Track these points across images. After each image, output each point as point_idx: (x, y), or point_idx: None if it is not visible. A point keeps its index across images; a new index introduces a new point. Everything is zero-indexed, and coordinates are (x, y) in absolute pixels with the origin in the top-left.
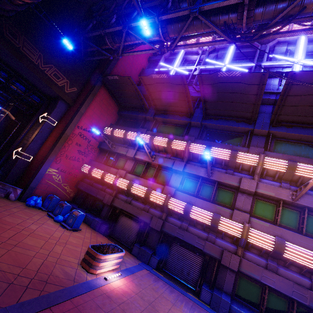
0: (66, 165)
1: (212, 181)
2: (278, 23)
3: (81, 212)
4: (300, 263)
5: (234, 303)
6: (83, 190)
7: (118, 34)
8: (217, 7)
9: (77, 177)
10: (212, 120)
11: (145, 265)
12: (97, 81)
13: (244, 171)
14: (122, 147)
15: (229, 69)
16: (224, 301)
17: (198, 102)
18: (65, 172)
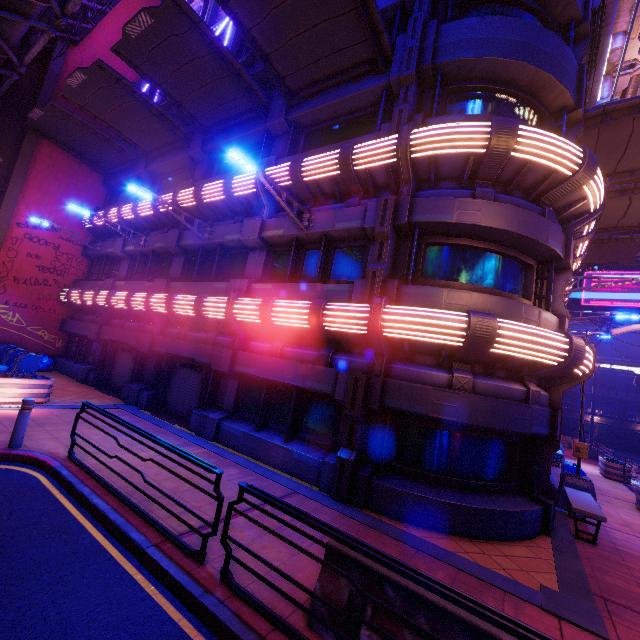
0: (22, 295)
1: (217, 248)
2: None
3: (33, 354)
4: (296, 327)
5: (229, 420)
6: (73, 333)
7: None
8: None
9: (58, 313)
10: (216, 137)
11: (125, 406)
12: (25, 133)
13: (260, 211)
14: (109, 241)
15: None
16: (210, 419)
17: None
18: (26, 308)
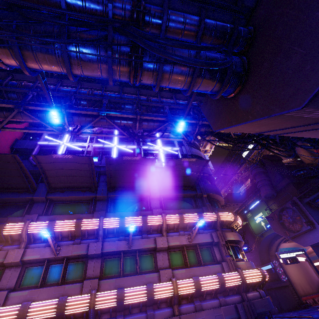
0: None
1: (132, 252)
2: (156, 133)
3: None
4: (210, 289)
5: None
6: None
7: (1, 110)
8: (119, 116)
9: None
10: (116, 192)
11: None
12: None
13: (154, 231)
14: None
15: (119, 149)
16: None
17: (98, 176)
18: None
